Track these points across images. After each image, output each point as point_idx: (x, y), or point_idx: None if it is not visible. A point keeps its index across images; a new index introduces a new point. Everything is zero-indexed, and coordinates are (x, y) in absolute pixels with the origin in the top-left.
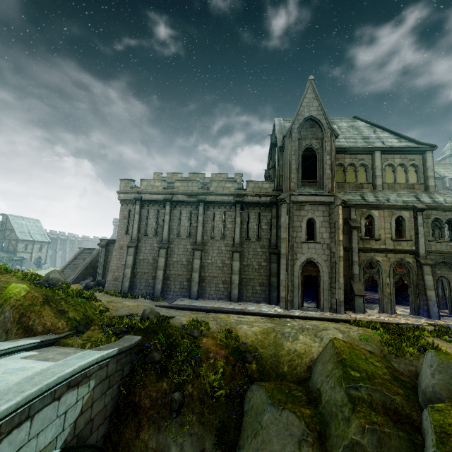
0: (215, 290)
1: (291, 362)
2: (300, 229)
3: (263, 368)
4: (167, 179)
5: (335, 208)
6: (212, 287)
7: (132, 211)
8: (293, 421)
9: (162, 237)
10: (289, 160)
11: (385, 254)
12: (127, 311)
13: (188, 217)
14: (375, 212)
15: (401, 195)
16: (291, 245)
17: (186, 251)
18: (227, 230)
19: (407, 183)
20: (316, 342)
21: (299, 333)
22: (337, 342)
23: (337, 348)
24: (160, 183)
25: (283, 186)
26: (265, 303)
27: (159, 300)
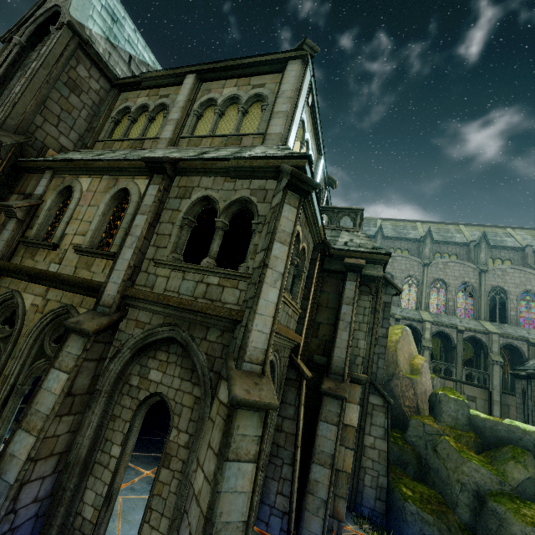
0: None
1: None
2: None
3: None
4: None
5: None
6: None
7: None
8: None
9: None
10: None
11: (45, 289)
12: None
13: None
14: (84, 182)
15: (178, 152)
16: None
17: None
18: None
19: (228, 136)
20: None
21: None
22: None
23: None
24: None
25: None
26: None
27: None
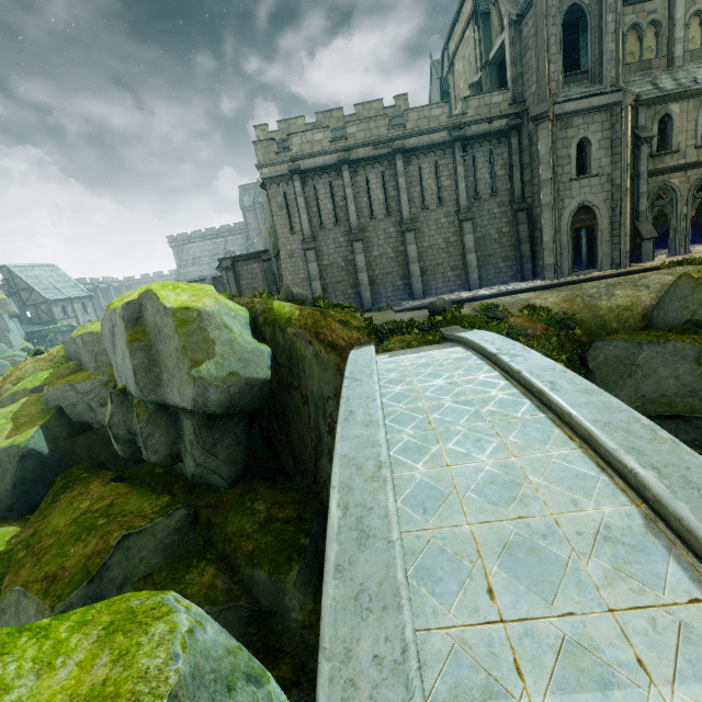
0: (442, 282)
1: (618, 318)
2: (567, 160)
3: (588, 331)
4: (280, 135)
5: (623, 112)
6: (439, 279)
7: (289, 194)
8: (683, 346)
9: (349, 225)
10: (547, 38)
11: (684, 173)
12: (376, 322)
13: (380, 183)
14: (675, 108)
15: None
16: (556, 188)
17: (389, 238)
18: (444, 191)
19: None
20: (642, 291)
21: (613, 289)
22: (695, 273)
23: (700, 278)
24: (322, 134)
25: (527, 93)
26: (514, 282)
27: (383, 309)
